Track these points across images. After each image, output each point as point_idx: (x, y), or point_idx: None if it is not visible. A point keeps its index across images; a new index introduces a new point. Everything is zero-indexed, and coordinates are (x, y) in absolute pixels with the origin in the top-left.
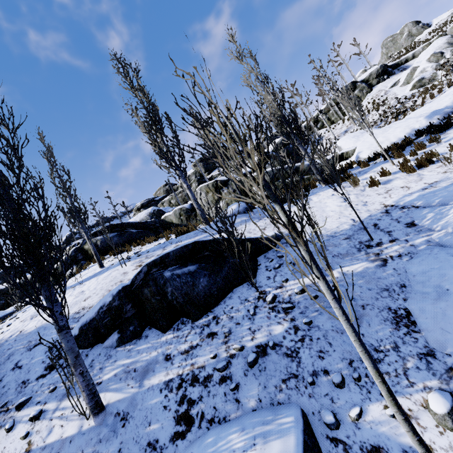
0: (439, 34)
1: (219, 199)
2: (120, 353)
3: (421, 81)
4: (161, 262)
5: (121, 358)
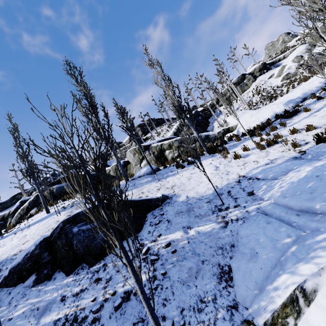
0: (301, 43)
1: (143, 159)
2: (33, 292)
3: (288, 75)
4: (73, 219)
5: (32, 297)
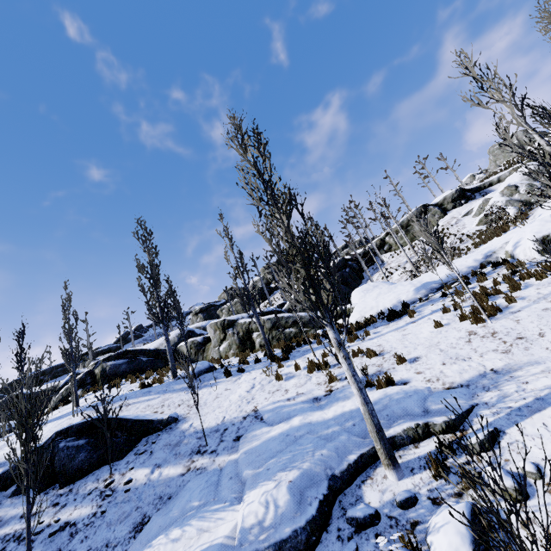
0: (528, 159)
1: (224, 340)
2: (6, 503)
3: (488, 217)
4: (66, 432)
5: (4, 508)
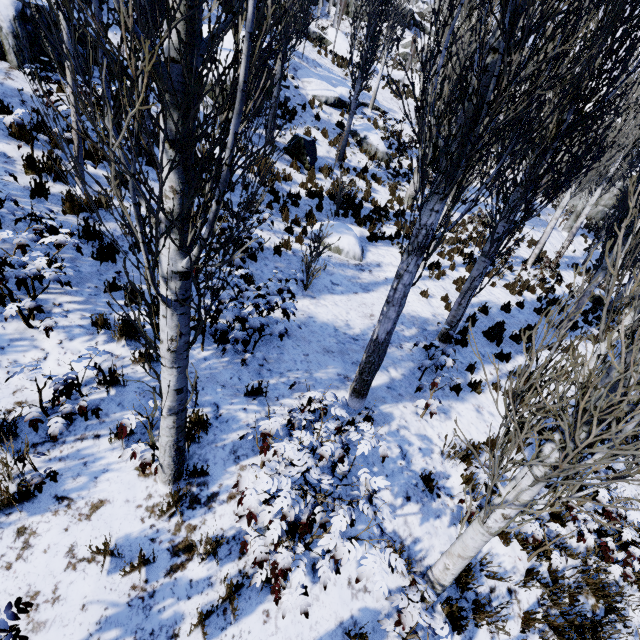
0: None
1: None
2: None
3: (408, 55)
4: None
5: None
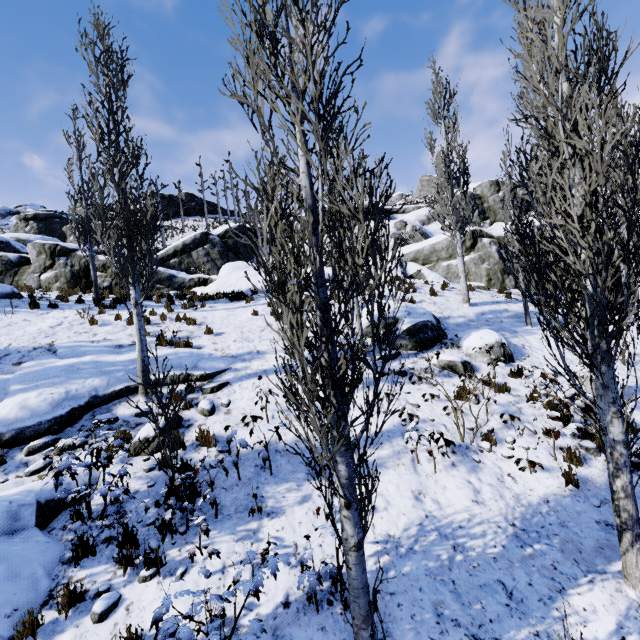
0: (429, 204)
1: (50, 268)
2: None
3: None
4: None
5: None
